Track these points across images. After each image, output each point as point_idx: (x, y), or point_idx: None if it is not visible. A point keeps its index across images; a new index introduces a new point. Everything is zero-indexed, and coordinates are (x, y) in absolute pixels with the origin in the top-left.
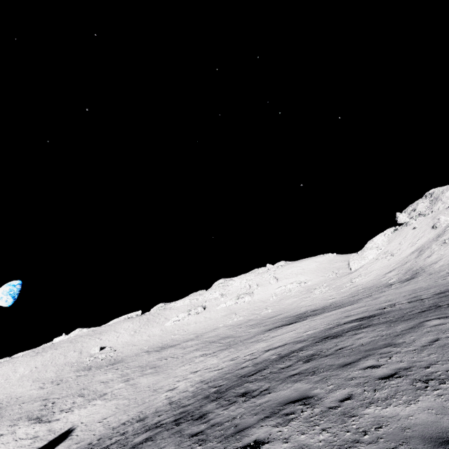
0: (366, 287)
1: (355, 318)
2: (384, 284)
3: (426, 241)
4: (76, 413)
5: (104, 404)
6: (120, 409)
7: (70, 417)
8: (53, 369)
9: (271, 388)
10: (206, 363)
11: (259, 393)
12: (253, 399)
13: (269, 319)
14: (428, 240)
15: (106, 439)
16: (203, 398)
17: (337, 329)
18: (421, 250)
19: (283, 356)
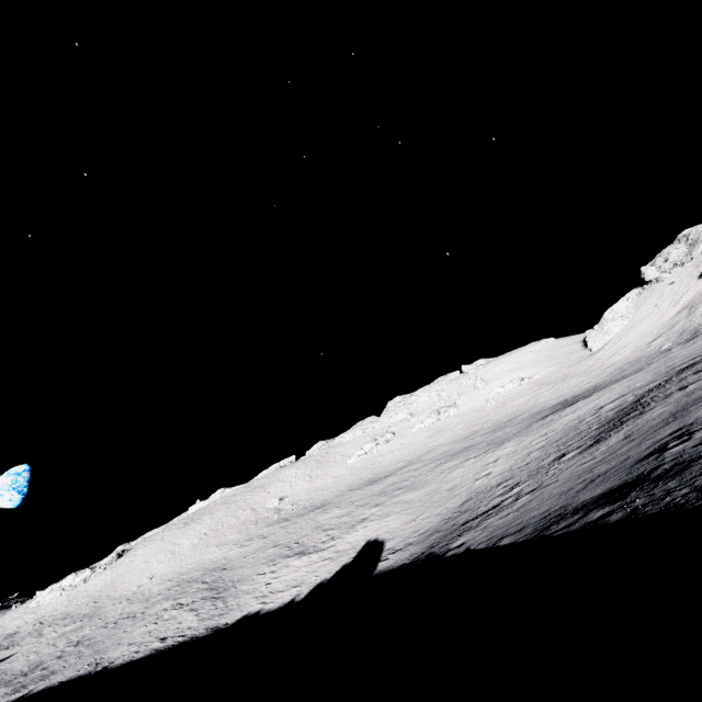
0: (630, 362)
1: (689, 359)
2: (657, 352)
3: (694, 296)
4: (351, 536)
5: (381, 521)
6: (421, 511)
7: (348, 540)
8: (232, 531)
9: (701, 378)
10: (494, 455)
11: (690, 384)
12: (693, 384)
13: (510, 422)
14: (697, 294)
15: (478, 502)
16: (594, 430)
17: (684, 365)
18: (691, 307)
19: (648, 391)
